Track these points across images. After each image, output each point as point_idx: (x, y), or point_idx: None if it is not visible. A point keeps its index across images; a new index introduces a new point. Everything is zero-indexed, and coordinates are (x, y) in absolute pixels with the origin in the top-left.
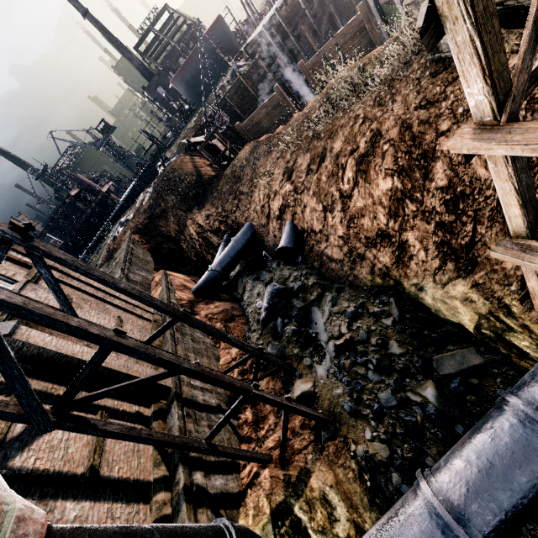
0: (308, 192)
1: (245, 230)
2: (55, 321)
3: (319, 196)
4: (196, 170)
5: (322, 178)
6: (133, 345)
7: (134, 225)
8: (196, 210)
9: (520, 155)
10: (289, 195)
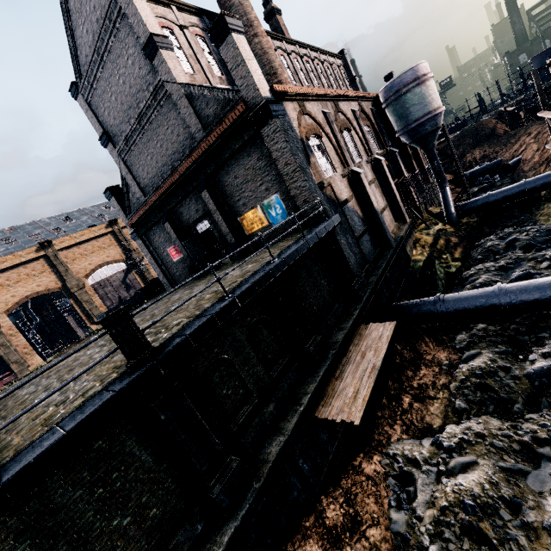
0: (536, 142)
1: (496, 161)
2: (444, 129)
3: (539, 144)
4: (495, 127)
5: (545, 136)
6: (450, 142)
7: (437, 147)
8: (477, 147)
9: (549, 119)
10: (528, 143)
